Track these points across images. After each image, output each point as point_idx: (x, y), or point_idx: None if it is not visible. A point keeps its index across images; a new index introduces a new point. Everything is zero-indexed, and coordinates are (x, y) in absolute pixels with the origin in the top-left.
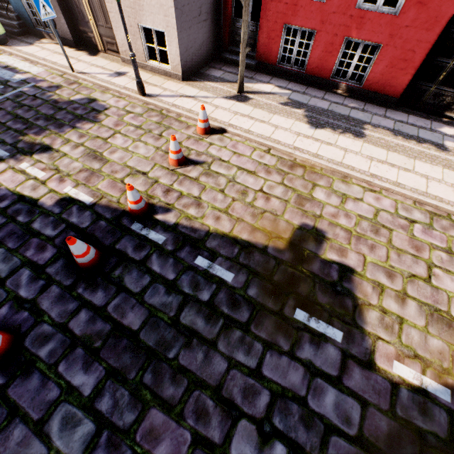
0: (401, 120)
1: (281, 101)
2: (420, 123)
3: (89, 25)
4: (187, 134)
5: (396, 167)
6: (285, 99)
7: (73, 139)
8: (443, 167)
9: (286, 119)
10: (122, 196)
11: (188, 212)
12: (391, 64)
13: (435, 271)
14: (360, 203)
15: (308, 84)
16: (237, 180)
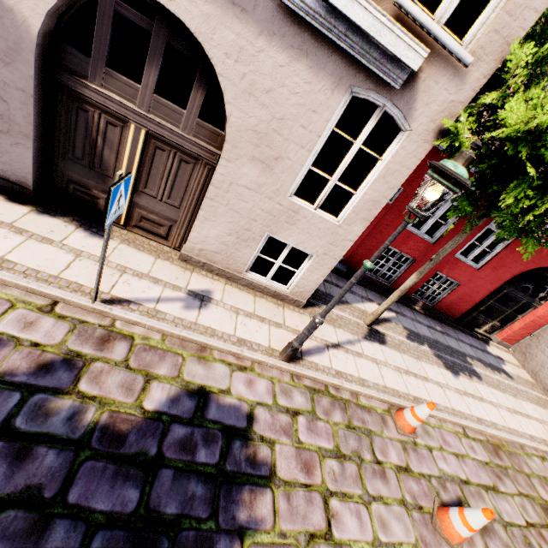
0: (469, 343)
1: (403, 332)
2: (477, 344)
3: (105, 180)
4: (396, 439)
5: (524, 416)
6: (403, 329)
7: None
8: (529, 402)
9: (433, 367)
10: None
11: None
12: (461, 297)
13: None
14: None
15: None
16: (505, 518)
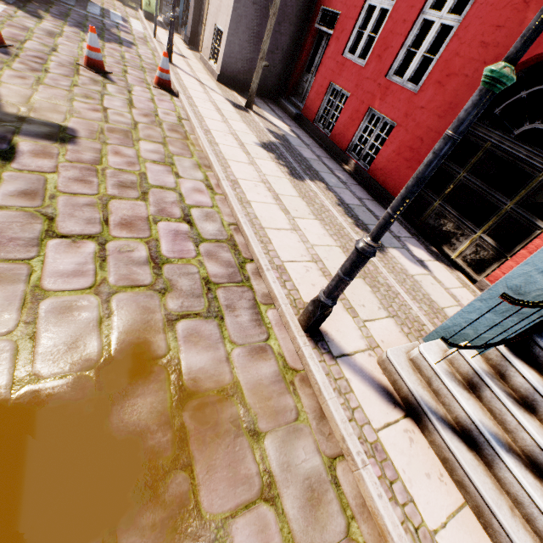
0: (374, 211)
1: (273, 130)
2: (394, 227)
3: (202, 29)
4: (146, 78)
5: (278, 202)
6: (279, 132)
7: (66, 29)
8: (339, 246)
9: (248, 130)
10: (4, 36)
11: (15, 63)
12: (399, 151)
13: (87, 243)
14: (171, 175)
15: (324, 148)
16: (107, 96)
